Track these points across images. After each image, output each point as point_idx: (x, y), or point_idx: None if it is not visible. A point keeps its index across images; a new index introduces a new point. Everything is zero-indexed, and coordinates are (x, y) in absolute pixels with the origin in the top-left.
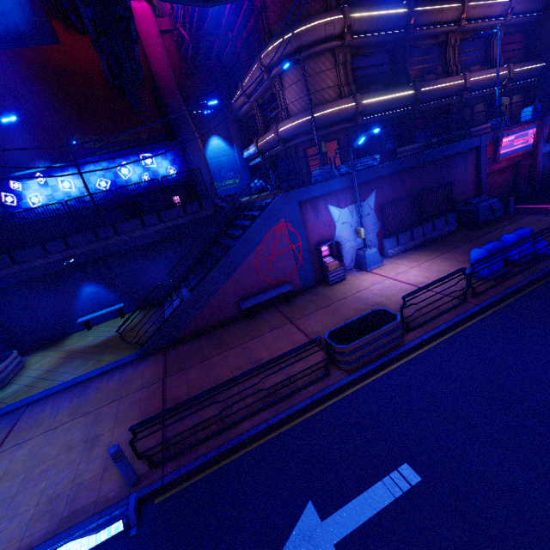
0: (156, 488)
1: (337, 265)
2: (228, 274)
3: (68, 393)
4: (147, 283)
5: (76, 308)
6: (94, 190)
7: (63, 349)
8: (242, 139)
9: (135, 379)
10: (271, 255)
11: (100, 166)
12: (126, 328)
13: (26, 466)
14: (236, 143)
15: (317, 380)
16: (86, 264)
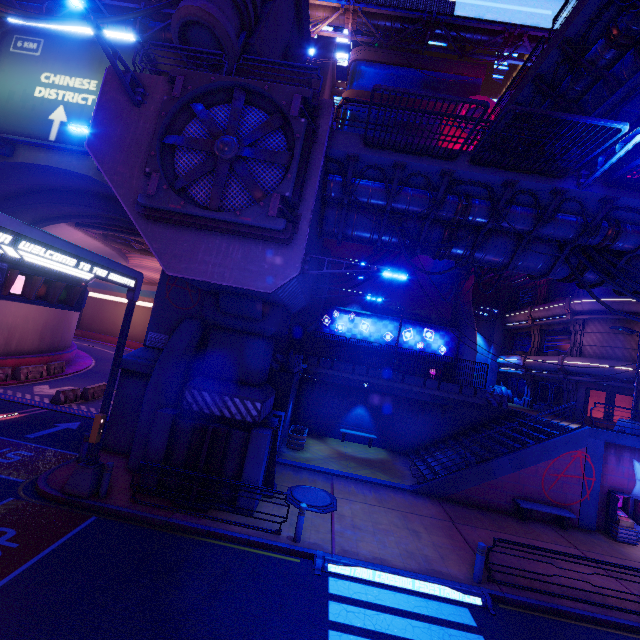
0: (500, 596)
1: (630, 523)
2: (515, 467)
3: (362, 484)
4: (401, 430)
5: (344, 419)
6: (379, 338)
7: (330, 445)
8: (502, 345)
9: (421, 506)
10: (560, 474)
11: (393, 324)
12: (382, 459)
13: (367, 518)
14: (495, 347)
15: (639, 613)
16: (370, 391)
